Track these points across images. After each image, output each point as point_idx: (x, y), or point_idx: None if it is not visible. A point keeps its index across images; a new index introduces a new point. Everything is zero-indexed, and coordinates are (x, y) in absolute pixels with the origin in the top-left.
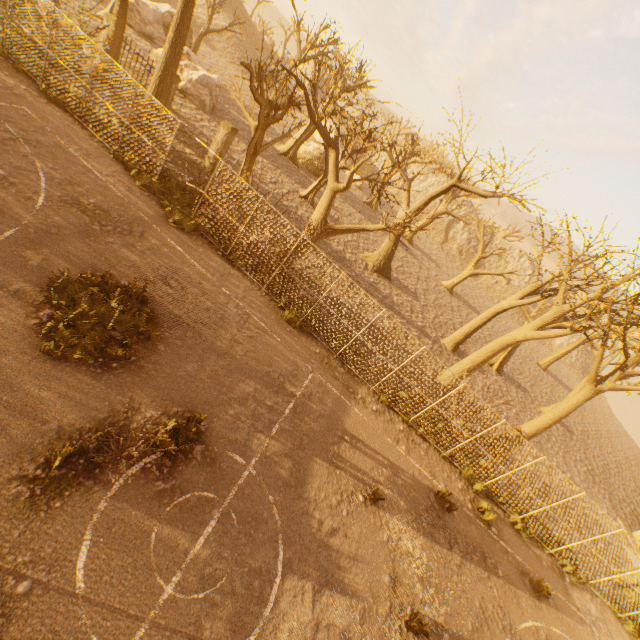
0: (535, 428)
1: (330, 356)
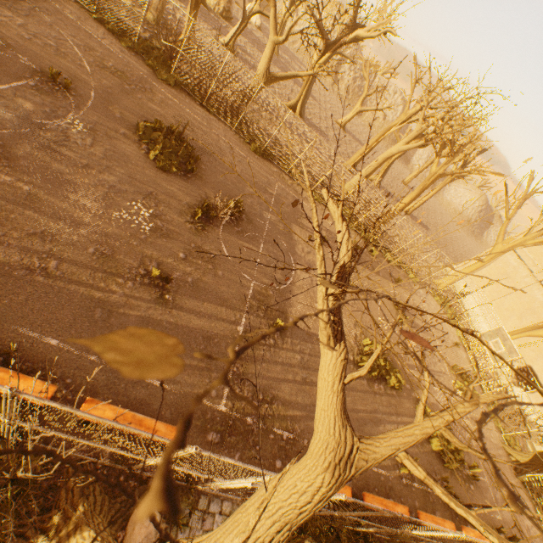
0: (400, 207)
1: (283, 174)
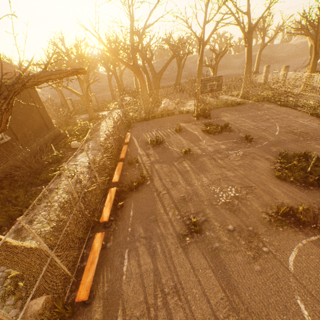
0: None
1: None
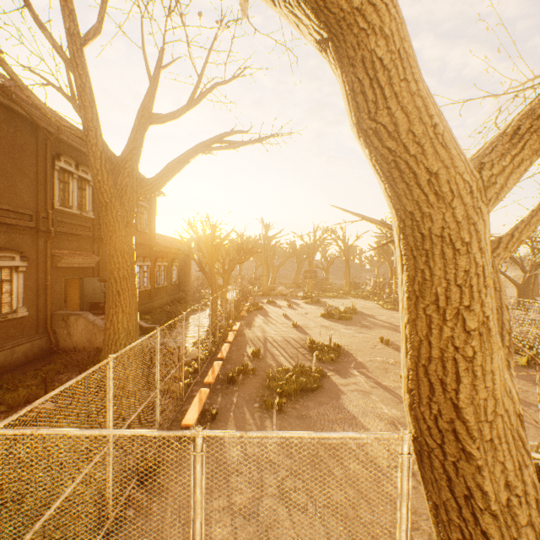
0: None
1: None
